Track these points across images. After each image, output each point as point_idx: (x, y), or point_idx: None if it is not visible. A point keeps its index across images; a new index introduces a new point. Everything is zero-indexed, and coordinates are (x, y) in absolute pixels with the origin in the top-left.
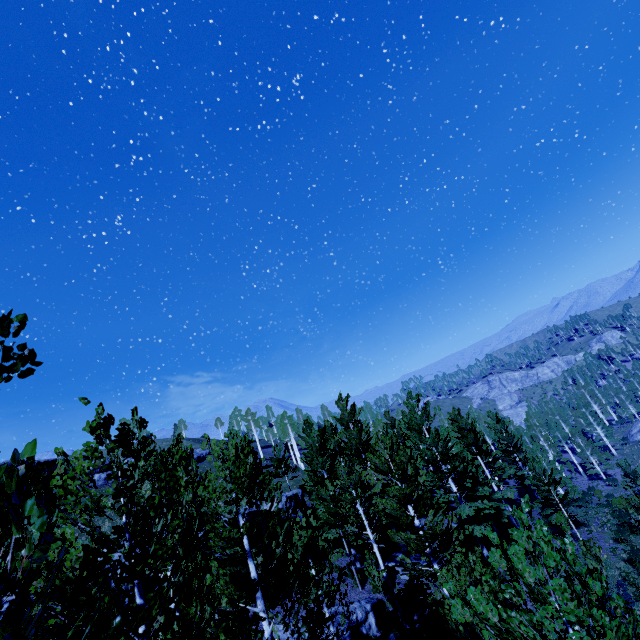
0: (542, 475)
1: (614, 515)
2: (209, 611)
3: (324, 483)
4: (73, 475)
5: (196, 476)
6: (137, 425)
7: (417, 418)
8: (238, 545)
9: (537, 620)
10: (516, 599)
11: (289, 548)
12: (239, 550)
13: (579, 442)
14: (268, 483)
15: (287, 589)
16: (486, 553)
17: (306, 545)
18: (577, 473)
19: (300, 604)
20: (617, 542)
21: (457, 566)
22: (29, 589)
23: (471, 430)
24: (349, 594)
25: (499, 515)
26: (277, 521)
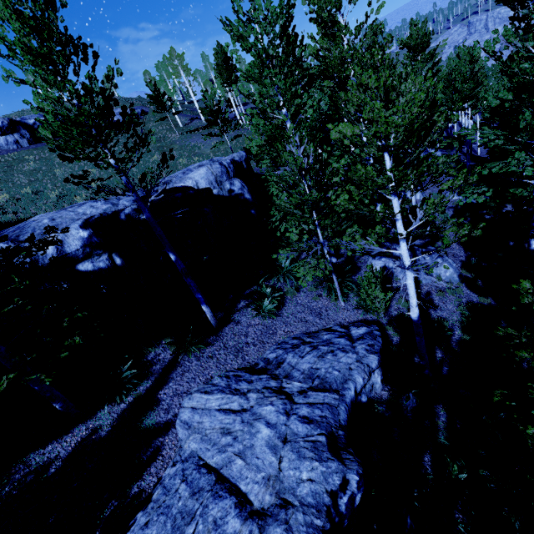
0: None
1: None
2: None
3: (290, 138)
4: None
5: None
6: None
7: None
8: None
9: None
10: None
11: None
12: None
13: None
14: None
15: None
16: None
17: None
18: None
19: None
20: None
21: None
22: None
23: None
24: (325, 313)
25: None
26: None
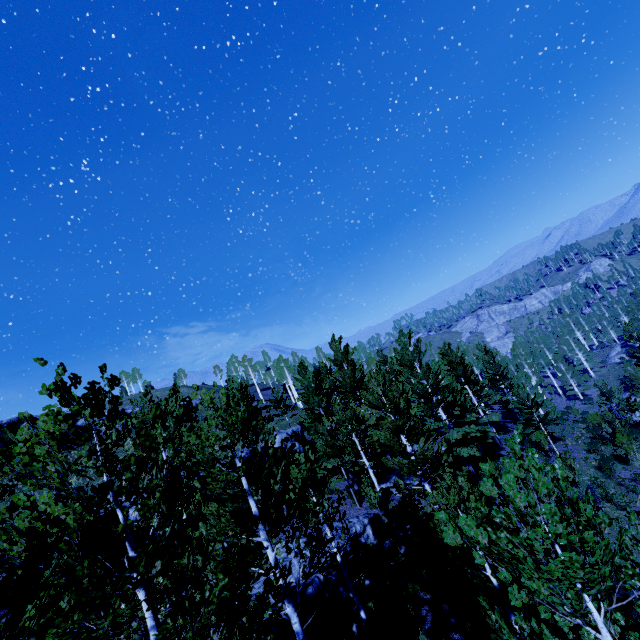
0: (526, 399)
1: (588, 430)
2: (201, 560)
3: (321, 420)
4: (37, 441)
5: (197, 422)
6: (107, 383)
7: (409, 355)
8: (236, 486)
9: (525, 539)
10: (506, 522)
11: (287, 484)
12: (239, 489)
13: (561, 367)
14: (262, 427)
15: (288, 519)
16: (472, 470)
17: (303, 480)
18: (557, 395)
19: (301, 531)
20: (589, 452)
21: (447, 487)
22: (11, 554)
23: (460, 363)
24: (348, 512)
25: (484, 437)
26: (273, 462)
